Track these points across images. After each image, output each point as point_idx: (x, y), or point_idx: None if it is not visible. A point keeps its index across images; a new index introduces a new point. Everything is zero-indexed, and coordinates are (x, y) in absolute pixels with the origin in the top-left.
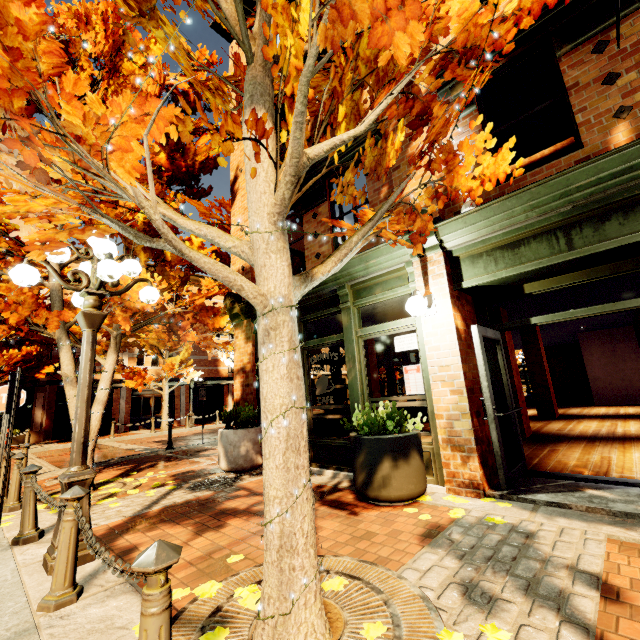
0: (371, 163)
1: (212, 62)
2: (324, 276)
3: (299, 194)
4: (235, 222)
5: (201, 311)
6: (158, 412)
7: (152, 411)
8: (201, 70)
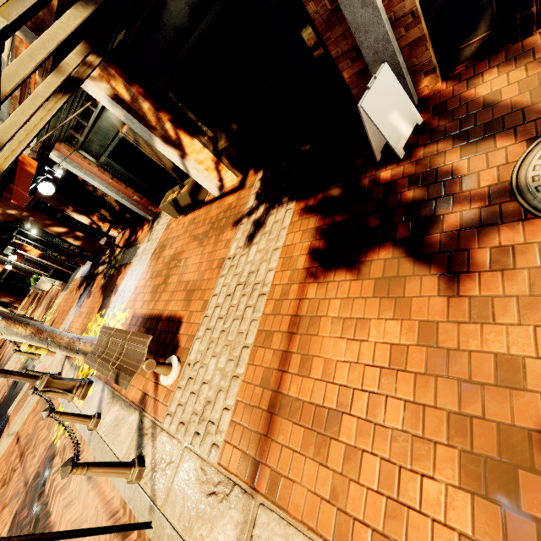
0: None
1: None
2: None
3: None
4: None
5: None
6: None
7: None
8: None
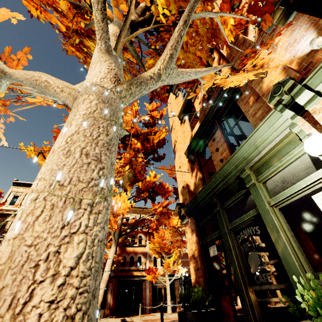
0: (206, 34)
1: (157, 106)
2: (156, 76)
3: (129, 38)
4: (176, 165)
5: (160, 215)
6: (166, 299)
7: (163, 298)
8: (154, 111)
